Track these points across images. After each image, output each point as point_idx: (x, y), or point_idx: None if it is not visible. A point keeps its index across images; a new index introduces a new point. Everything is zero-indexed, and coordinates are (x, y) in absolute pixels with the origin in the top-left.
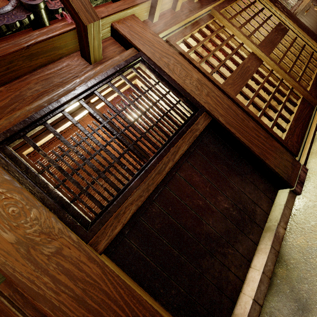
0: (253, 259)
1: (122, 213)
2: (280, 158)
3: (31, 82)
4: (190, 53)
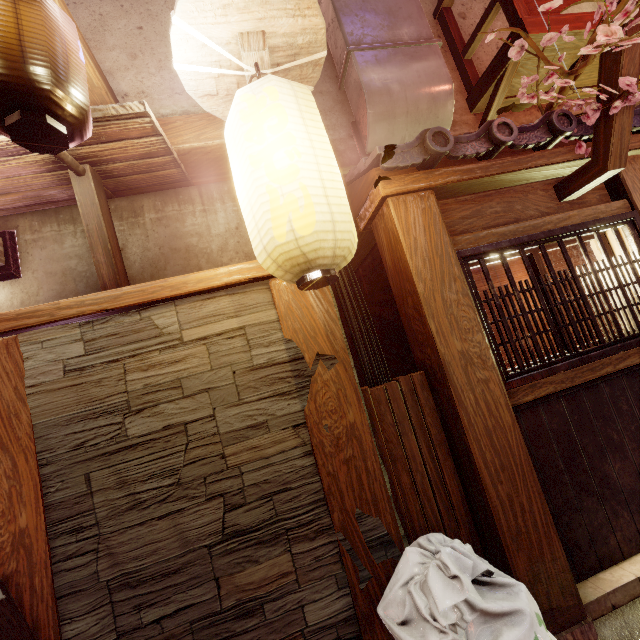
0: None
1: (538, 386)
2: None
3: (494, 200)
4: None
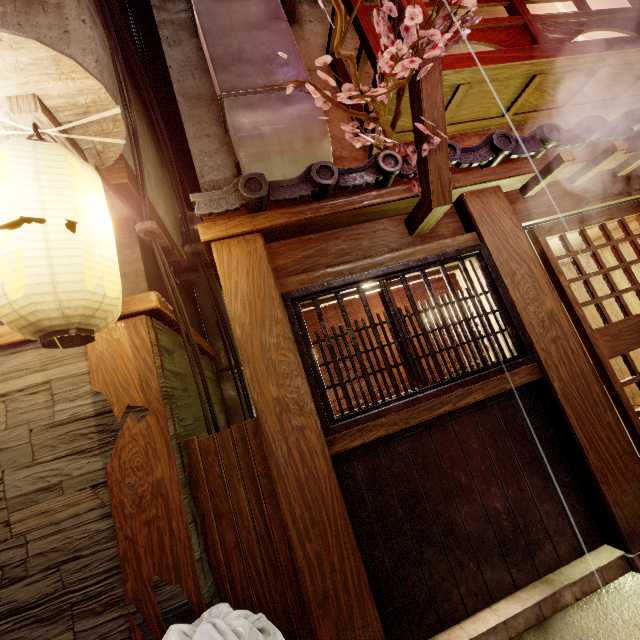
0: (499, 602)
1: (367, 430)
2: (634, 496)
3: (341, 238)
4: (562, 259)
